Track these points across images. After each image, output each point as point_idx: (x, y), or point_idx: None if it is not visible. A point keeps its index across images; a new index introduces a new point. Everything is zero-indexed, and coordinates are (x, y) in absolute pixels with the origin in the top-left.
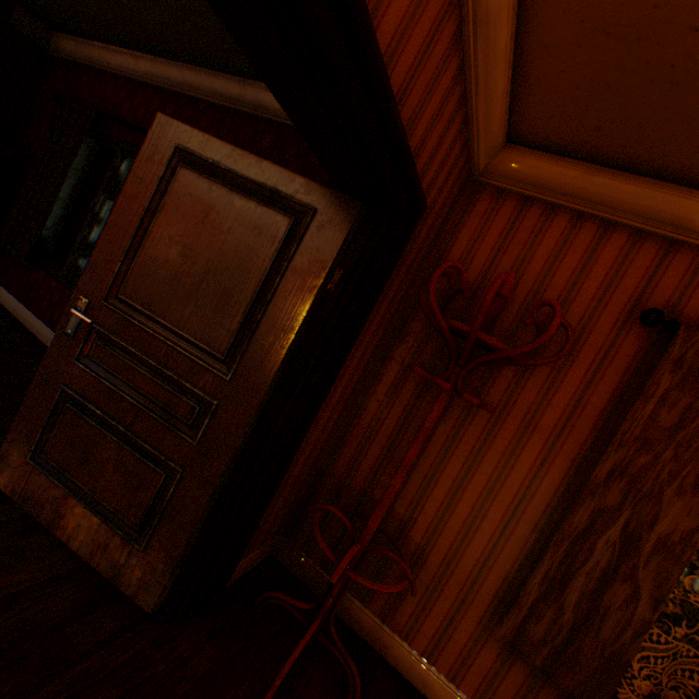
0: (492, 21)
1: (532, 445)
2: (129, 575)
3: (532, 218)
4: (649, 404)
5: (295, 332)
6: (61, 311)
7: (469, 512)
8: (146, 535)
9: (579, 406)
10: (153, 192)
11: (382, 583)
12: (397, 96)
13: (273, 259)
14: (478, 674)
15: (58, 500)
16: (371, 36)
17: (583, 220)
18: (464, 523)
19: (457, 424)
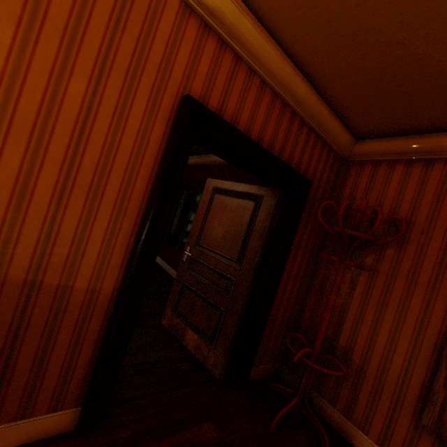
0: (315, 111)
1: (416, 294)
2: (209, 360)
3: (382, 170)
4: None
5: (261, 245)
6: (178, 262)
7: (385, 341)
8: (214, 341)
9: (442, 266)
10: (207, 205)
11: (340, 391)
12: (279, 152)
13: (250, 218)
14: None
15: (183, 328)
16: (258, 146)
17: (413, 162)
18: (384, 349)
19: (365, 287)
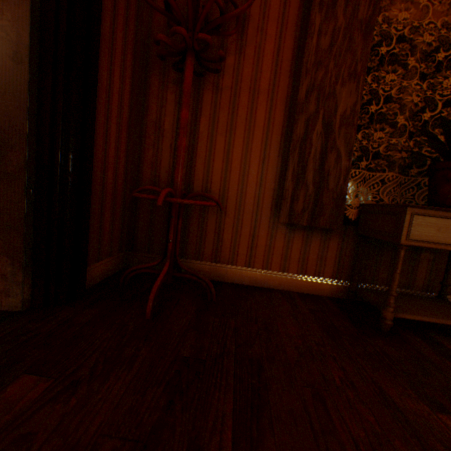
0: None
1: (261, 104)
2: None
3: None
4: (314, 39)
5: (29, 3)
6: None
7: (240, 167)
8: None
9: (278, 66)
10: None
11: (206, 241)
12: None
13: None
14: (278, 256)
15: None
16: None
17: None
18: (240, 175)
19: (212, 113)
